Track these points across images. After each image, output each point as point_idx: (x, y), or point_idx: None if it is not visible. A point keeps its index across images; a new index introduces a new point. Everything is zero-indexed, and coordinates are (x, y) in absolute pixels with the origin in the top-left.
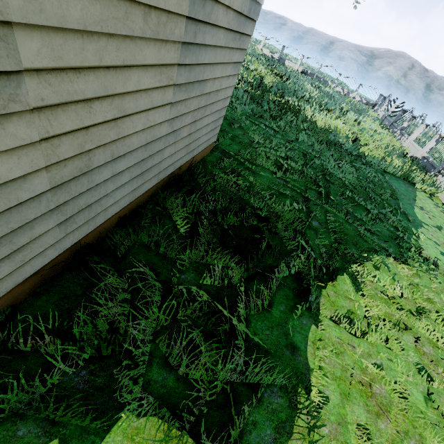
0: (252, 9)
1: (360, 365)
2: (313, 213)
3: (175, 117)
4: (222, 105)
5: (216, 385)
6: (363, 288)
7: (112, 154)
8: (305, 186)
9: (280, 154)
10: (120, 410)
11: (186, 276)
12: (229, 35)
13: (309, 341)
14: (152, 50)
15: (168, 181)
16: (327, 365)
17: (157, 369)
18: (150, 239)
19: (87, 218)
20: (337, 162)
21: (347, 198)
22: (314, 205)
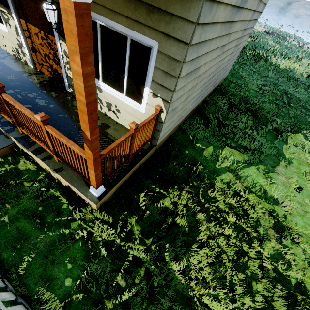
0: (263, 8)
1: (307, 159)
2: (281, 109)
3: (229, 59)
4: (237, 55)
5: (250, 149)
6: (309, 140)
7: (218, 70)
8: (275, 99)
9: (259, 83)
10: (224, 146)
11: (230, 121)
12: (253, 22)
13: (283, 148)
14: (239, 33)
15: (213, 90)
16: (292, 155)
17: (231, 141)
18: (215, 108)
19: (204, 94)
20: (294, 88)
21: (301, 106)
22: (281, 107)
